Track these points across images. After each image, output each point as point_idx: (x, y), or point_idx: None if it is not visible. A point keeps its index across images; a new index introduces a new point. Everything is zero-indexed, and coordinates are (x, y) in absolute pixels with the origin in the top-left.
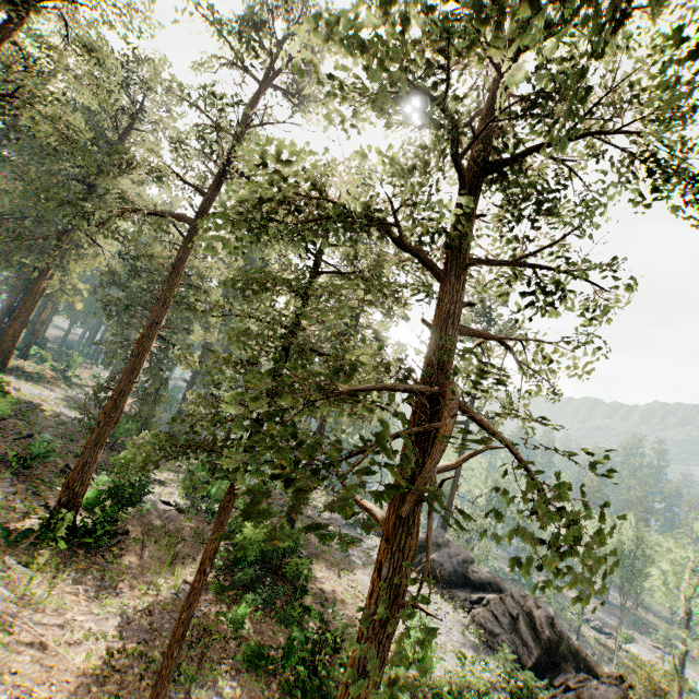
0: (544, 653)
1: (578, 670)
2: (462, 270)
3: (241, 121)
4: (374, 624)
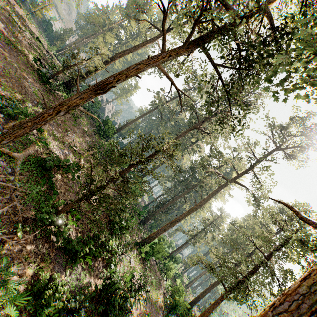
0: None
1: None
2: None
3: (263, 157)
4: None
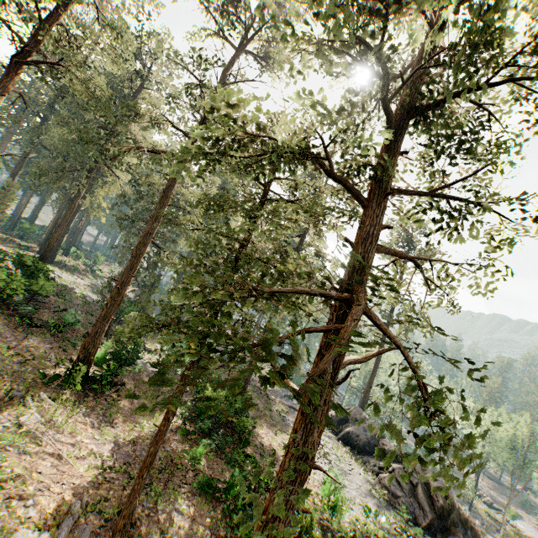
0: (437, 517)
1: (465, 535)
2: (381, 198)
3: (220, 81)
4: None
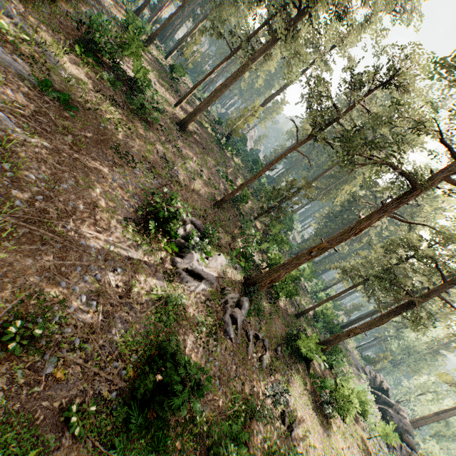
0: None
1: None
2: (450, 283)
3: None
4: (367, 324)
